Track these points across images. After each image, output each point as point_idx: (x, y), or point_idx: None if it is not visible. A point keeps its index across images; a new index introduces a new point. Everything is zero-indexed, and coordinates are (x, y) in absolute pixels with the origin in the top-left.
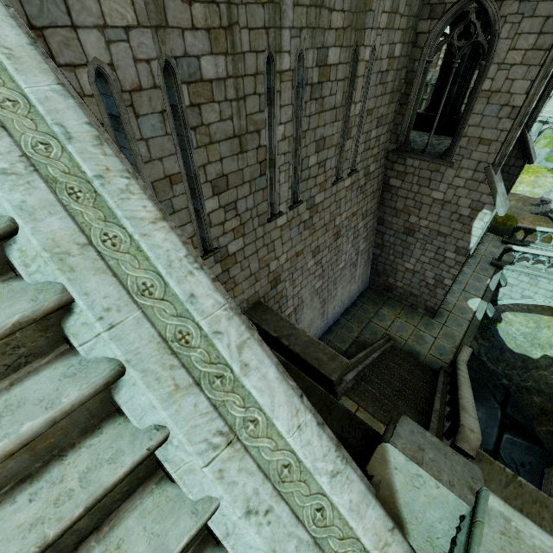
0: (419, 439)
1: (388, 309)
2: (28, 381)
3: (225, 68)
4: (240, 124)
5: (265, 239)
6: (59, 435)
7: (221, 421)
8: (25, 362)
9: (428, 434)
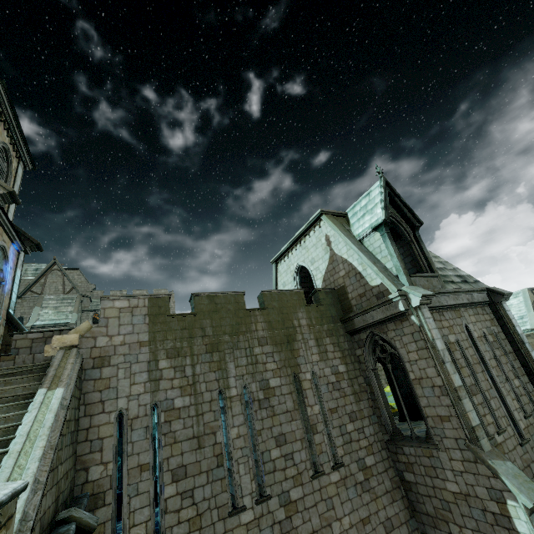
0: None
1: None
2: None
3: (190, 401)
4: (199, 429)
5: None
6: None
7: None
8: None
9: None
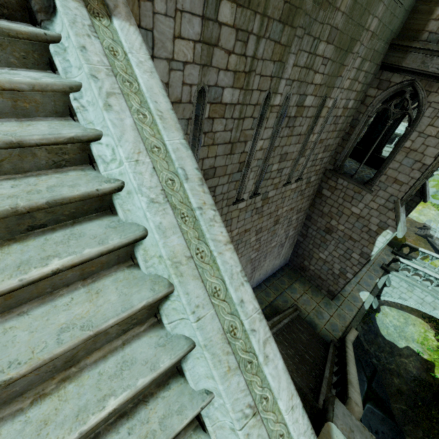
0: (349, 421)
1: (299, 285)
2: (135, 344)
3: (238, 98)
4: (235, 135)
5: (227, 216)
6: (147, 386)
7: (251, 397)
8: (131, 328)
9: (353, 417)
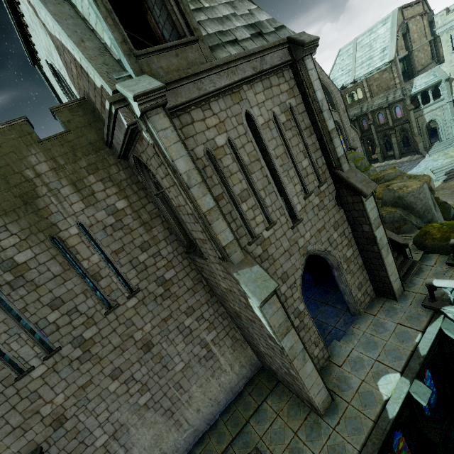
0: None
1: (272, 402)
2: None
3: None
4: None
5: (23, 393)
6: None
7: None
8: None
9: None
